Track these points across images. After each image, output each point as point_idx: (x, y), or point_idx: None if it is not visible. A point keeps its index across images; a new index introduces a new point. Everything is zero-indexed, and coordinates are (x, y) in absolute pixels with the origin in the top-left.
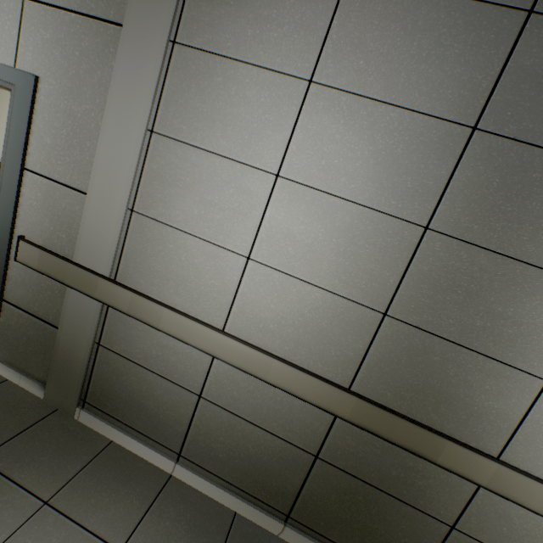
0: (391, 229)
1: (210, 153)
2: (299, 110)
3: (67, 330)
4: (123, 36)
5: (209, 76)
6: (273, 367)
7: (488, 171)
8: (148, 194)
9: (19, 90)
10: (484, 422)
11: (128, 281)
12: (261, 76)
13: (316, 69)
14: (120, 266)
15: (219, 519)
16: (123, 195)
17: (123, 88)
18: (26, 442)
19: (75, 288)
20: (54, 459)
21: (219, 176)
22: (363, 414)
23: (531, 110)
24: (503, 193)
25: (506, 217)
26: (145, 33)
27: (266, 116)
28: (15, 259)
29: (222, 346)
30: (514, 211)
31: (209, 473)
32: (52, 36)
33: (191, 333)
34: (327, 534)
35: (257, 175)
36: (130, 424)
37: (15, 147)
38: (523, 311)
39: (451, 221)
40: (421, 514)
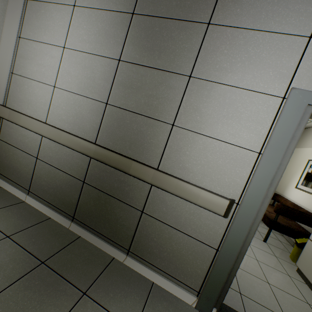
0: (106, 63)
1: (40, 42)
2: (71, 18)
3: None
4: (10, 0)
5: (39, 11)
6: (63, 136)
7: (140, 31)
8: (18, 65)
9: None
10: (150, 151)
11: (10, 106)
12: (57, 7)
13: (76, 0)
14: (8, 100)
15: (39, 218)
16: (8, 66)
17: (9, 21)
18: None
19: None
20: None
21: (43, 52)
22: (98, 153)
23: (152, 2)
24: (146, 39)
25: (149, 50)
26: None
27: (60, 23)
28: None
29: (43, 129)
30: (151, 46)
31: (41, 199)
32: None
33: (31, 124)
34: (90, 225)
35: (57, 49)
36: (10, 178)
37: None
38: (159, 92)
39: (128, 55)
40: (129, 207)
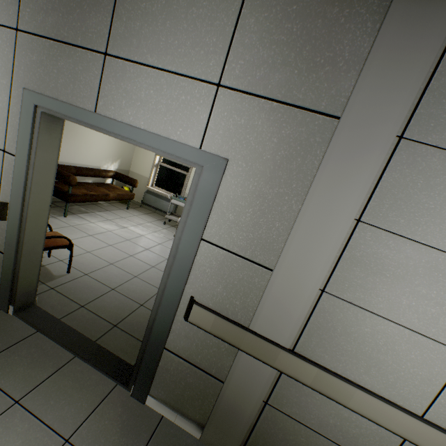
0: None
1: (432, 248)
2: None
3: (234, 386)
4: (339, 129)
5: (442, 173)
6: None
7: None
8: (344, 278)
9: (206, 171)
10: None
11: (308, 353)
12: None
13: None
14: (301, 339)
15: None
16: (317, 277)
17: (332, 178)
18: None
19: (251, 354)
20: None
21: (440, 271)
22: None
23: None
24: None
25: None
26: (368, 128)
27: None
28: (186, 319)
29: (426, 436)
30: None
31: None
32: (246, 121)
33: (387, 417)
34: None
35: None
36: None
37: (196, 221)
38: None
39: None
40: None
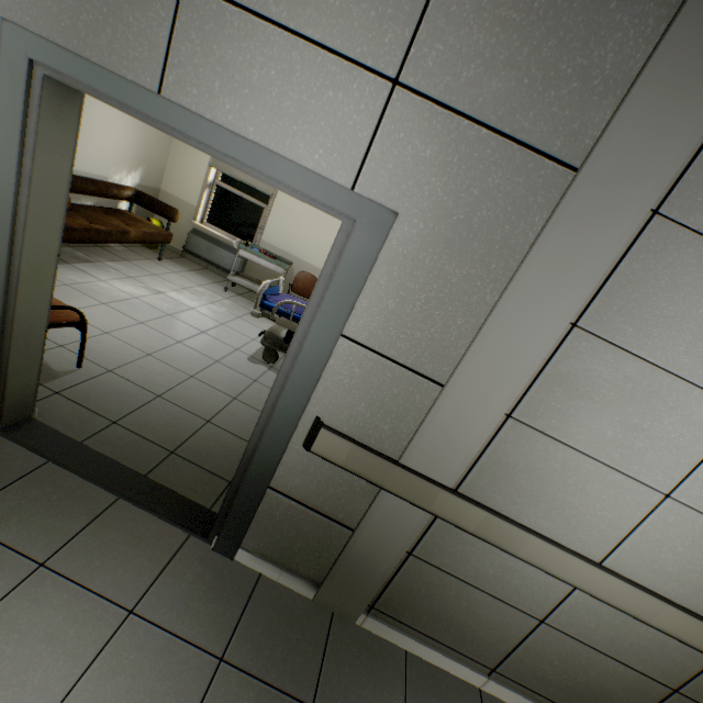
0: None
1: (658, 368)
2: None
3: (368, 535)
4: (574, 189)
5: (695, 270)
6: (664, 612)
7: None
8: (539, 401)
9: (360, 228)
10: None
11: (476, 493)
12: None
13: None
14: (469, 476)
15: None
16: (505, 399)
17: (550, 262)
18: (336, 671)
19: (399, 496)
20: (374, 690)
21: (661, 397)
22: None
23: None
24: None
25: None
26: (615, 192)
27: None
28: (308, 448)
29: (601, 584)
30: None
31: (528, 690)
32: (434, 154)
33: (561, 565)
34: None
35: None
36: (432, 635)
37: (336, 306)
38: None
39: None
40: None
